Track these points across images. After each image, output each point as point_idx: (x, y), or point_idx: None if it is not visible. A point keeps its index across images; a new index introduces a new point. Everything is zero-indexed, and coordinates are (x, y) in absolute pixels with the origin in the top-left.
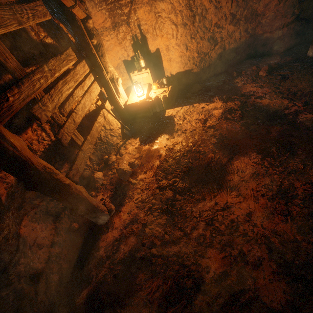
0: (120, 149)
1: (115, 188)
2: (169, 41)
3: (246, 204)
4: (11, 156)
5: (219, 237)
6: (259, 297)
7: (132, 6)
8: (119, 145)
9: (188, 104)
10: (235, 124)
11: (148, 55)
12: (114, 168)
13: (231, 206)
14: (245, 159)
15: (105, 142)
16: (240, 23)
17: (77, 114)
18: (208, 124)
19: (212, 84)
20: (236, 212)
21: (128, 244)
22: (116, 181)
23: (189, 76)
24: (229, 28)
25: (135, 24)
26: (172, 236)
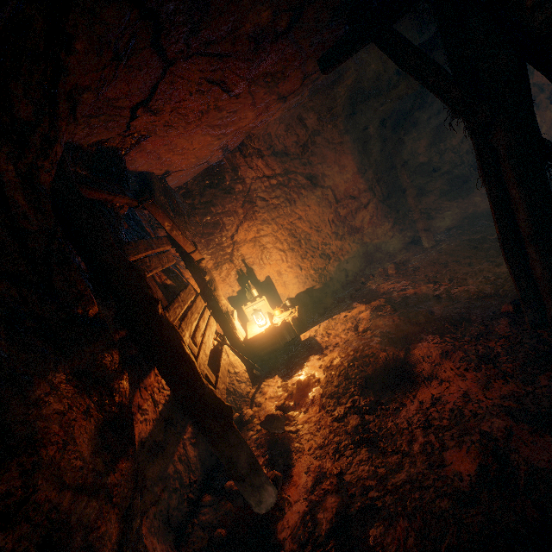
0: (254, 399)
1: (268, 449)
2: (279, 266)
3: (455, 386)
4: (187, 359)
5: (448, 433)
6: (536, 467)
7: (234, 246)
8: (250, 393)
9: (326, 319)
10: (391, 318)
11: (257, 285)
12: (255, 426)
13: (440, 397)
14: (423, 344)
15: (232, 391)
16: (345, 238)
17: (206, 346)
18: (361, 329)
19: (342, 296)
20: (451, 400)
21: (328, 508)
22: (267, 439)
23: (312, 294)
24: (337, 243)
25: (239, 259)
26: (388, 466)
